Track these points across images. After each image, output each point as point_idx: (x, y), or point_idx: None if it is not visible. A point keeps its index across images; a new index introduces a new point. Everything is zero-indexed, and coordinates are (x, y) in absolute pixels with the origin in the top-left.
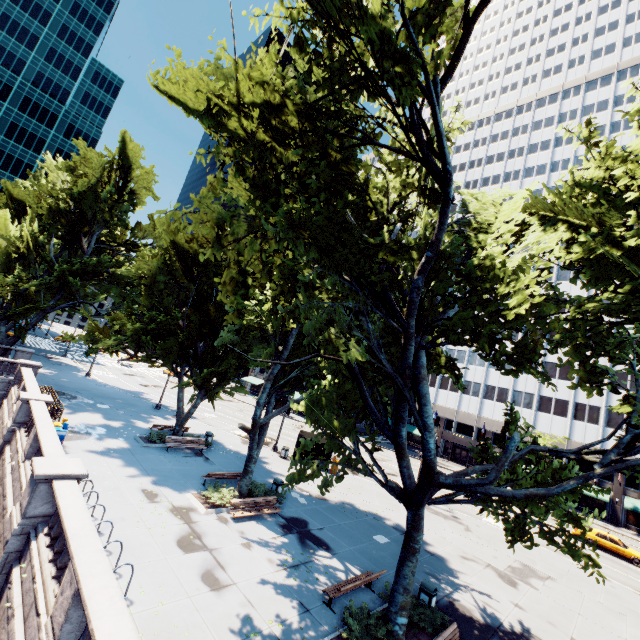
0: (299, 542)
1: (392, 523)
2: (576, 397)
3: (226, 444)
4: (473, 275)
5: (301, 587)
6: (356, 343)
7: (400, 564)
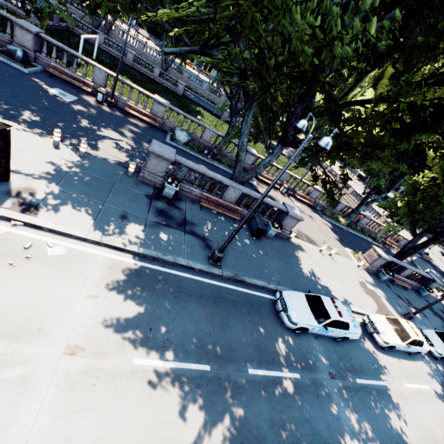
0: None
1: None
2: None
3: None
4: None
5: None
6: None
7: None
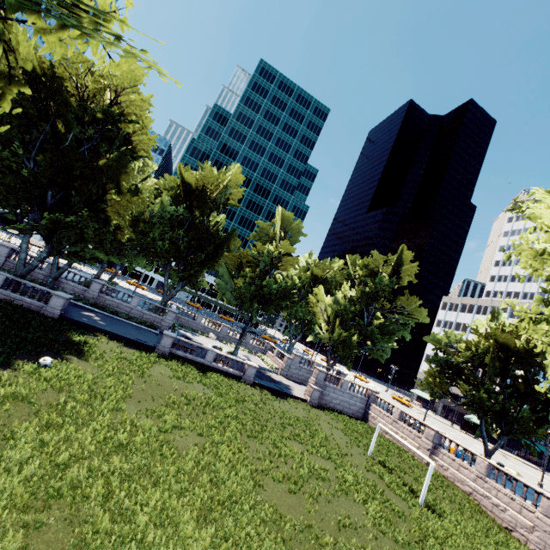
0: None
1: None
2: None
3: None
4: None
5: None
6: None
7: None
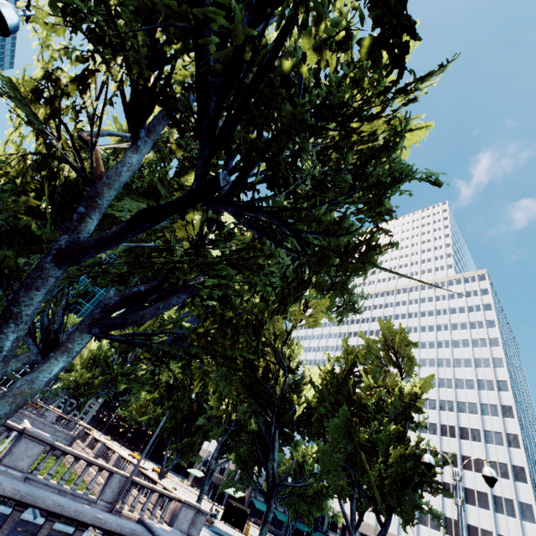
0: None
1: None
2: (444, 510)
3: None
4: (290, 402)
5: None
6: (254, 423)
7: (261, 528)
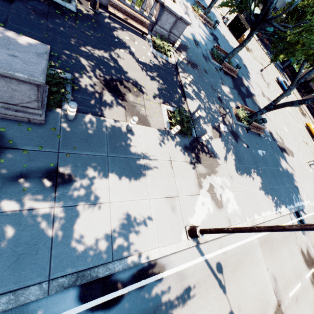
0: (213, 39)
1: (244, 64)
2: None
3: (206, 2)
4: None
5: (207, 43)
6: None
7: (236, 47)
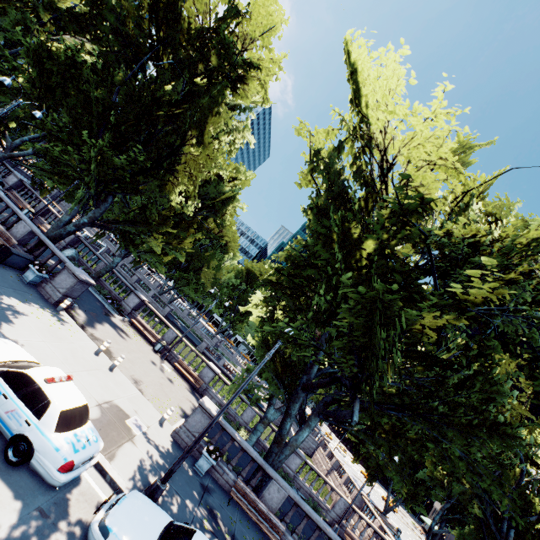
0: None
1: None
2: None
3: None
4: (529, 504)
5: None
6: (477, 507)
7: None
